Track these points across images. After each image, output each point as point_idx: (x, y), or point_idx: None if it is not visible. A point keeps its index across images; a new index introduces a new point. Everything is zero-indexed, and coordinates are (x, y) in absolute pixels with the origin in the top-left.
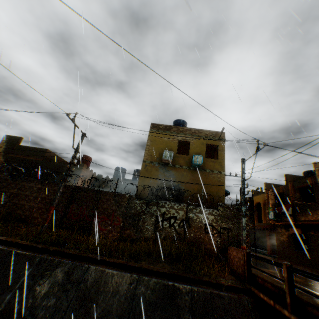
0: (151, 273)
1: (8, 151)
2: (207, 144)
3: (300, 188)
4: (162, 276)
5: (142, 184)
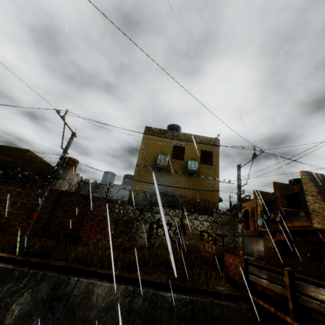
0: (147, 284)
1: None
2: (201, 150)
3: (287, 195)
4: (159, 287)
5: (135, 189)
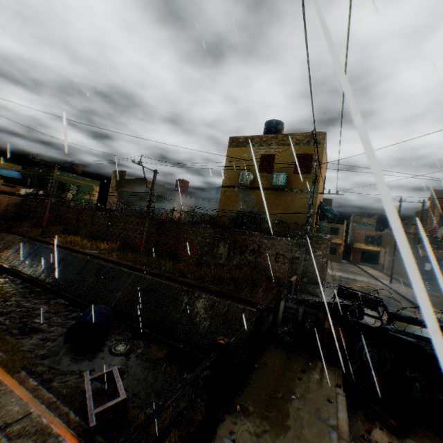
0: (206, 291)
1: (118, 186)
2: (297, 155)
3: None
4: (213, 294)
5: (221, 212)
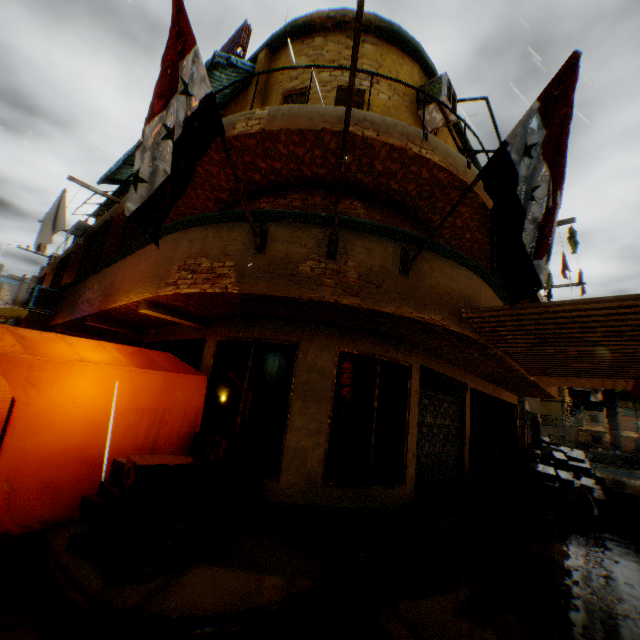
0: None
1: None
2: None
3: None
4: None
5: None
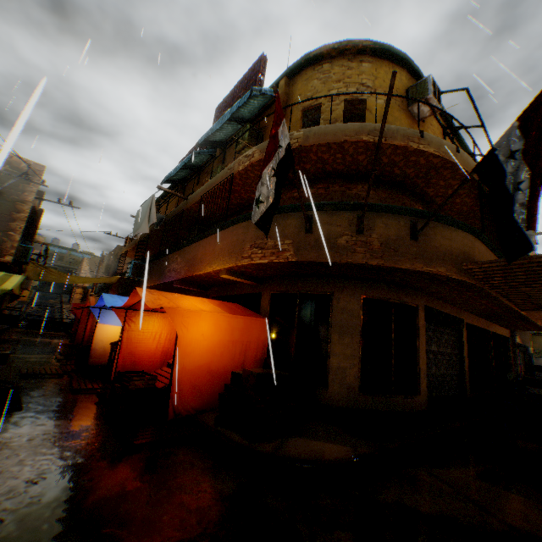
0: None
1: None
2: None
3: None
4: None
5: None
